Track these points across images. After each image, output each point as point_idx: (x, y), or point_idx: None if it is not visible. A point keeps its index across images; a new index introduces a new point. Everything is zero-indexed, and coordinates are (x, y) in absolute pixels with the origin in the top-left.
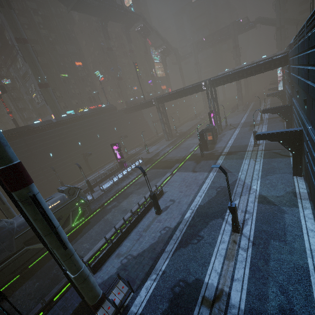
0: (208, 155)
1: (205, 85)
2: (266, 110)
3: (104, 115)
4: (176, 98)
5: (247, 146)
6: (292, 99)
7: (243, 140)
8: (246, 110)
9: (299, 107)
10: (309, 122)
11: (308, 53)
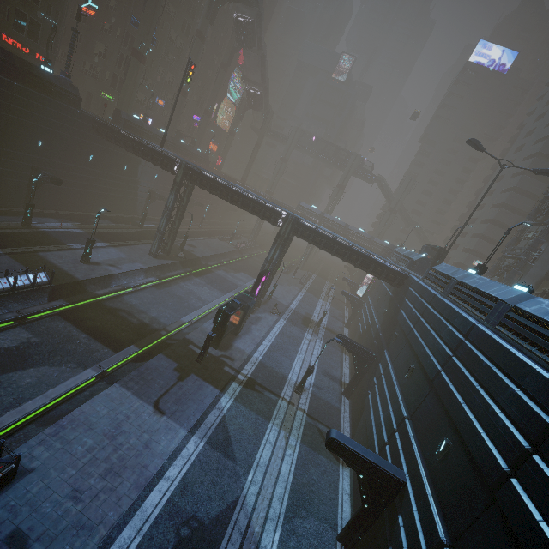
0: (212, 362)
1: (285, 220)
2: (344, 338)
3: (26, 88)
4: (224, 197)
5: (285, 383)
6: (385, 354)
7: (283, 359)
8: (303, 285)
9: (403, 400)
10: (440, 509)
11: (546, 422)
